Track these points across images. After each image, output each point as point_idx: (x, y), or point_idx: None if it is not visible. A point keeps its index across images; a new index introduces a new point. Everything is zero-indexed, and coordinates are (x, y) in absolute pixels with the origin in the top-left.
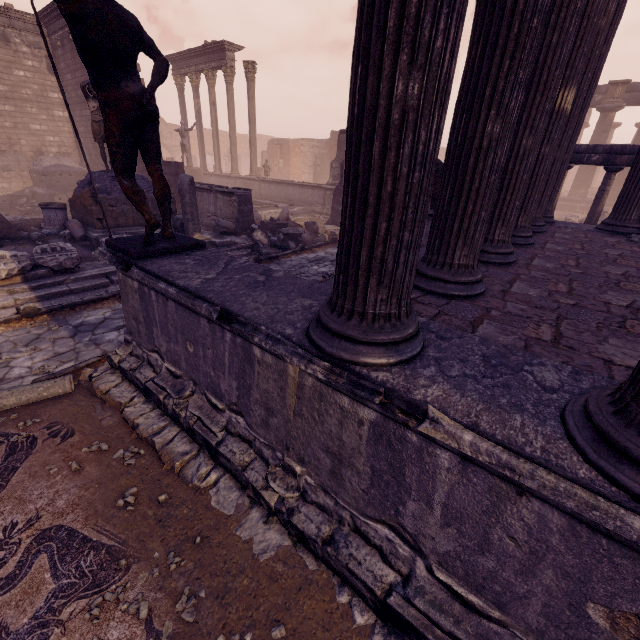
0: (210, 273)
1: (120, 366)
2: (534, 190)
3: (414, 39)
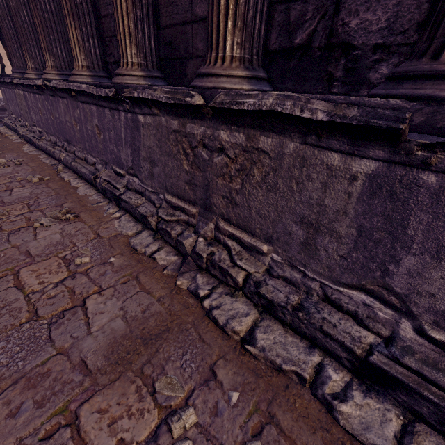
0: None
1: (4, 122)
2: None
3: None
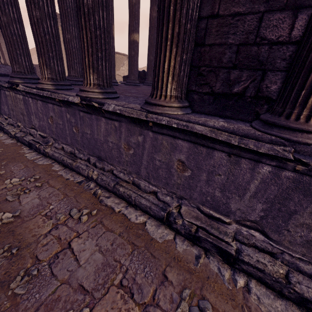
0: (1, 77)
1: None
2: (133, 67)
3: (1, 9)
